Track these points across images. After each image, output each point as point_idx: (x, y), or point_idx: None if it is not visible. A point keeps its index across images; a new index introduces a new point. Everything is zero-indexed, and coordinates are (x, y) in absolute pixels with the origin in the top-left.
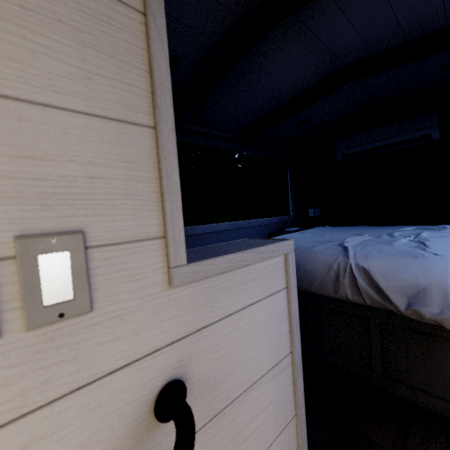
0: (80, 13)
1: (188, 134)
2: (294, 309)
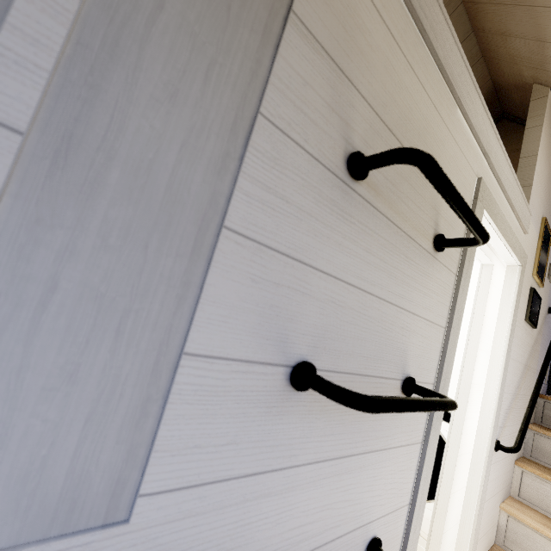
0: None
1: None
2: None
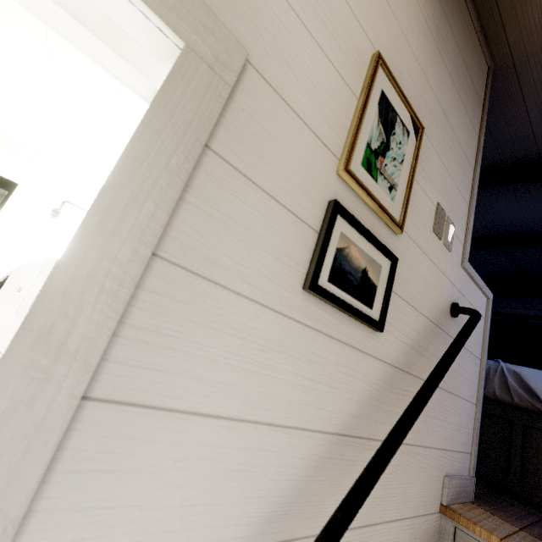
0: (465, 166)
1: None
2: (487, 333)
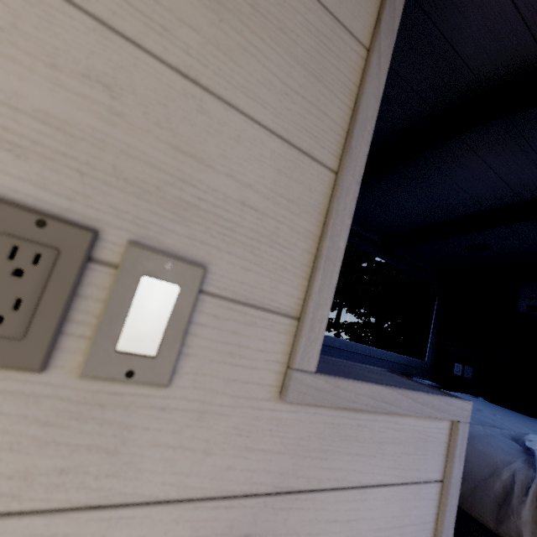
0: (304, 29)
1: None
2: (446, 528)
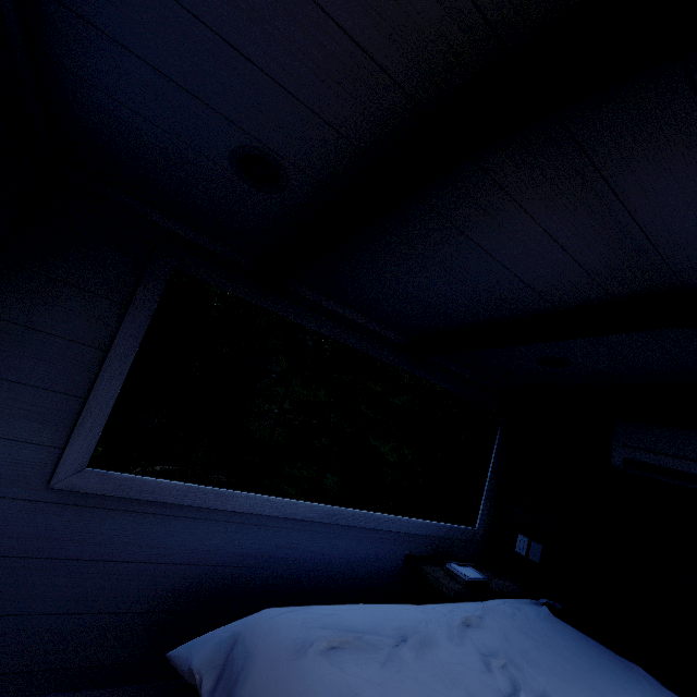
0: None
1: (304, 309)
2: None
